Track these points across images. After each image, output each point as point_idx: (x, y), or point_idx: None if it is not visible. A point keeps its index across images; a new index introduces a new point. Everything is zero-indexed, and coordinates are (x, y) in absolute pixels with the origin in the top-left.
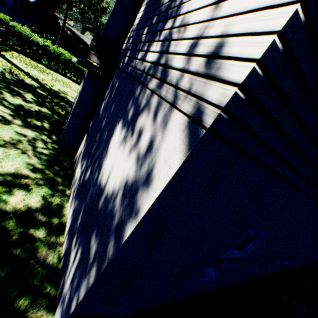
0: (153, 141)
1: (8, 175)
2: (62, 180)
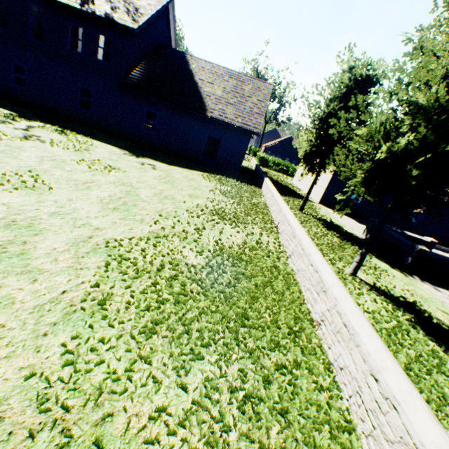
0: None
1: None
2: None
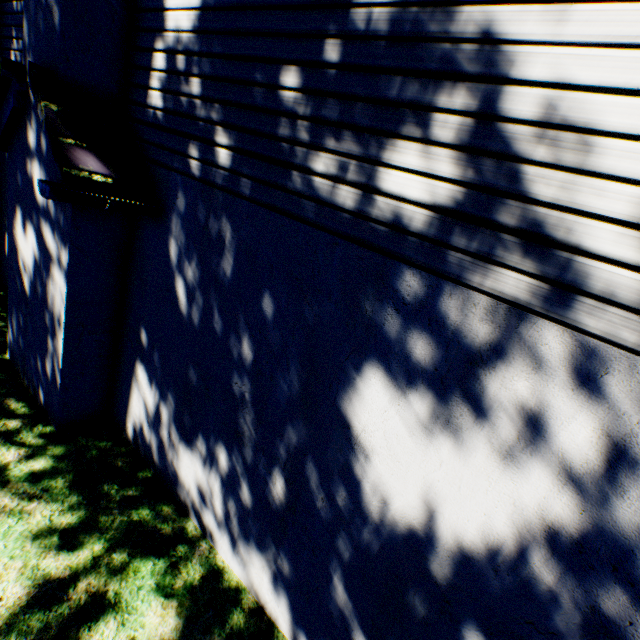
0: (630, 446)
1: (20, 616)
2: (152, 509)
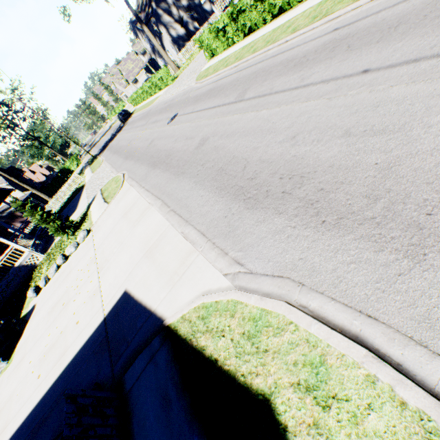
0: None
1: None
2: None
